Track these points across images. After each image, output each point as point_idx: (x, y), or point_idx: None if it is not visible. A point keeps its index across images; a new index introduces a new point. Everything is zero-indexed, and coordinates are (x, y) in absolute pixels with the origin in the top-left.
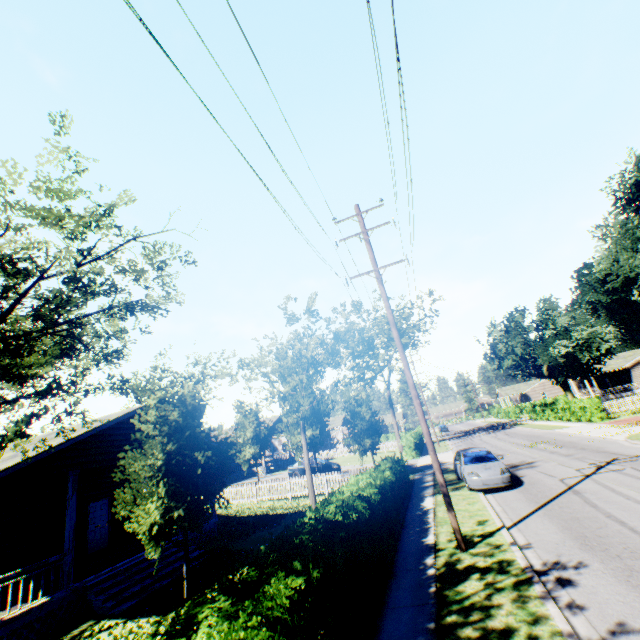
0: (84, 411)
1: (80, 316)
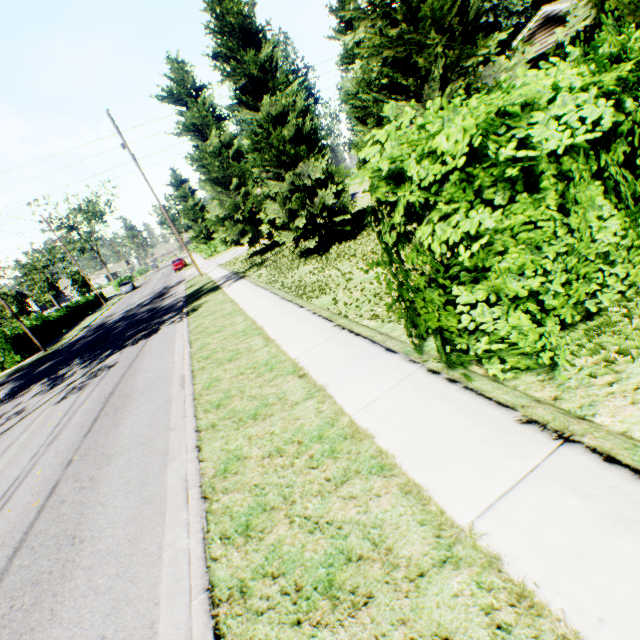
0: None
1: None
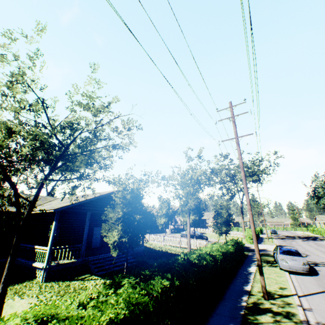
0: (93, 188)
1: (95, 148)
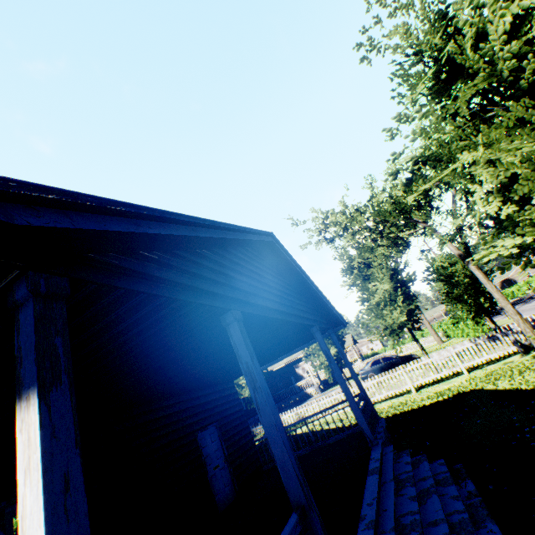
0: None
1: None
